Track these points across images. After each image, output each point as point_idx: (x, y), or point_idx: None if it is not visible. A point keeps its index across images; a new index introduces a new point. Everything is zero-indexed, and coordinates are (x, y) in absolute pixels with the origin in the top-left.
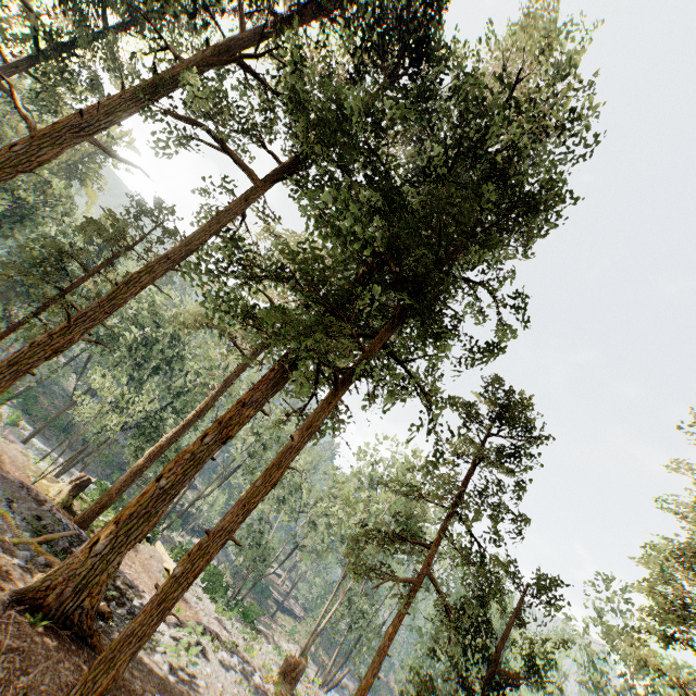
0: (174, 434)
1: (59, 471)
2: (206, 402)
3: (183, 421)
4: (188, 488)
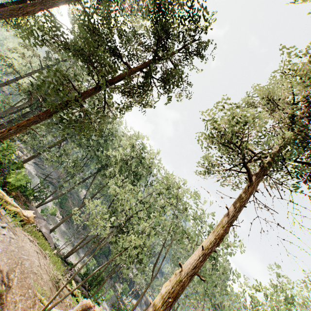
0: (194, 267)
1: (68, 252)
2: (222, 227)
3: (202, 249)
4: (150, 284)
